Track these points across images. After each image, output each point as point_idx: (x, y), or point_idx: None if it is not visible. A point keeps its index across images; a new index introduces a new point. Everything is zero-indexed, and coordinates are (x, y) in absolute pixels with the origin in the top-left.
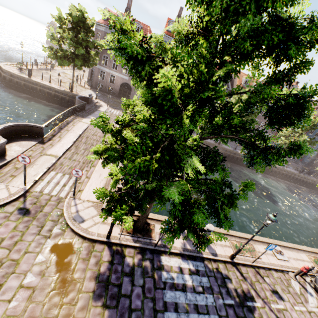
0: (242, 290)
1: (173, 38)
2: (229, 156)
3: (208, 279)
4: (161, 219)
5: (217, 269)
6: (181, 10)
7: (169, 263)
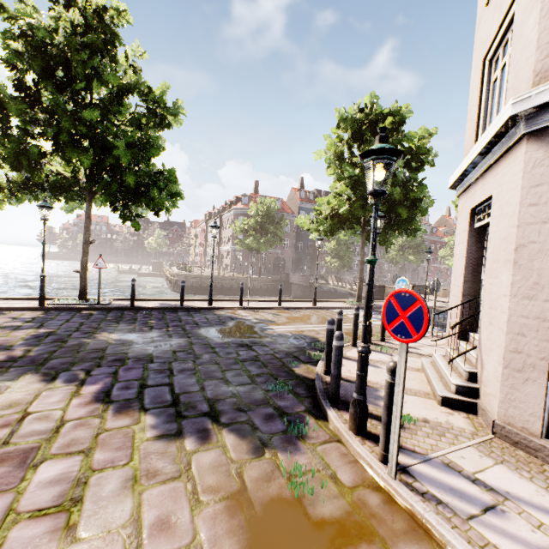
0: None
1: (309, 202)
2: None
3: None
4: None
5: None
6: (302, 179)
7: None
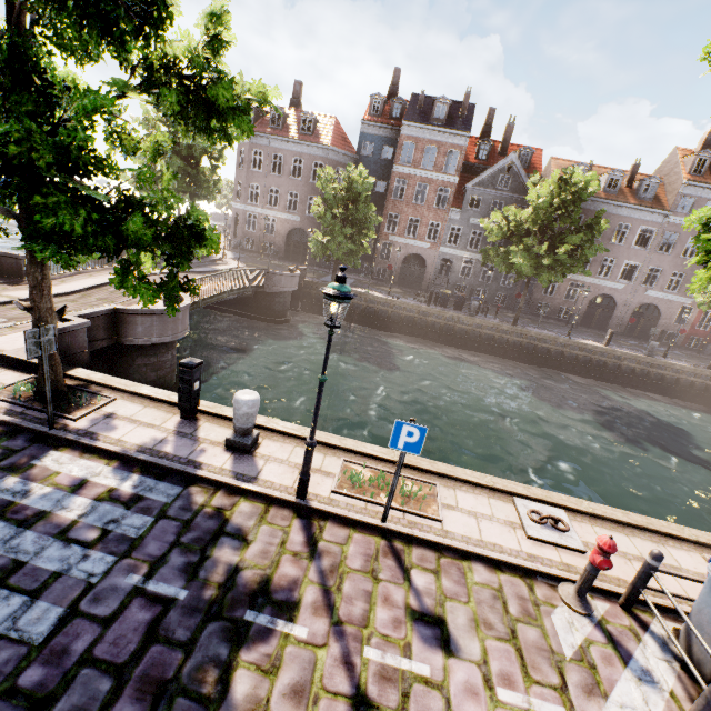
0: (266, 577)
1: (382, 123)
2: (548, 353)
3: (155, 523)
4: (145, 392)
5: (222, 511)
6: (397, 73)
7: (60, 467)
